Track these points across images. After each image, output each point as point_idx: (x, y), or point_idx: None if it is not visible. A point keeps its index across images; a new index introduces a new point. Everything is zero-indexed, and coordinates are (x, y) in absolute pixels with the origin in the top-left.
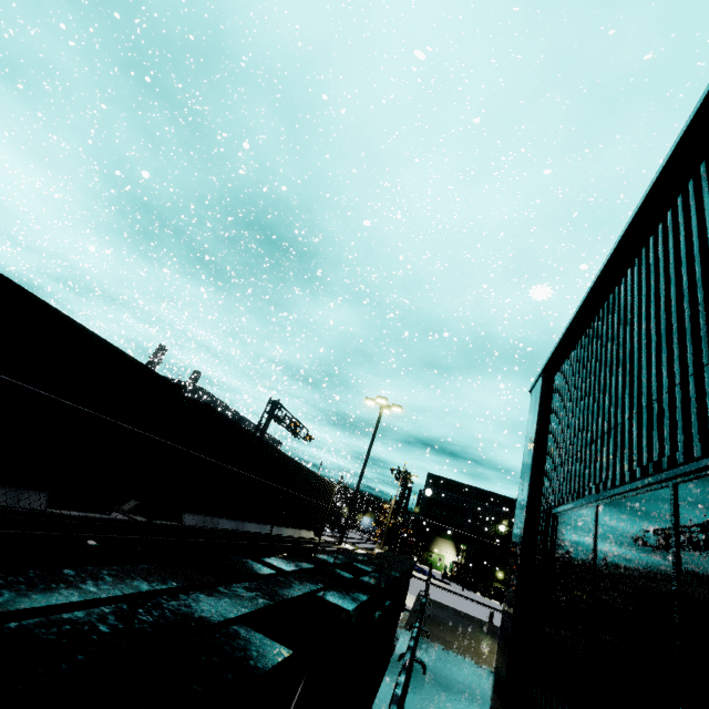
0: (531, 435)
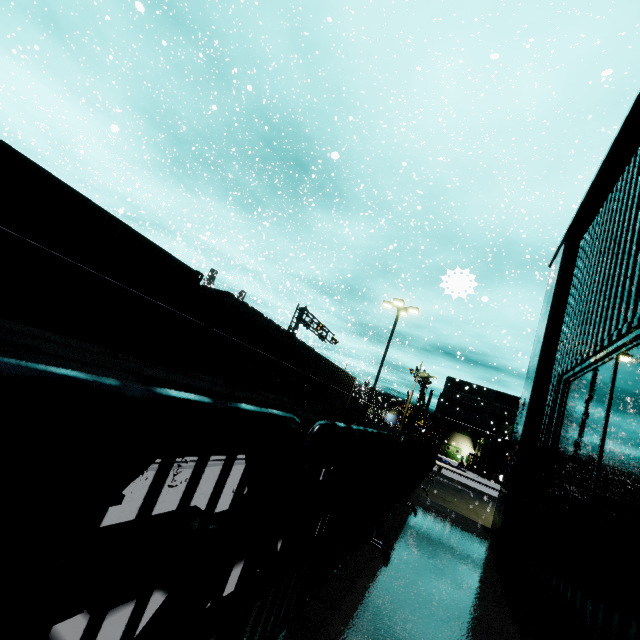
0: (546, 308)
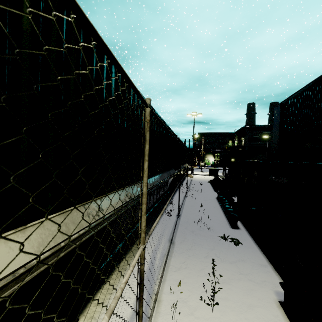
0: (277, 122)
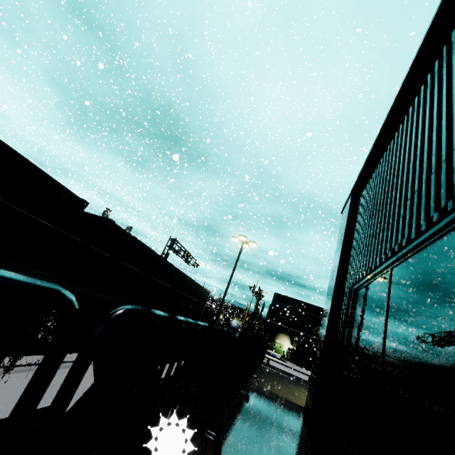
0: (340, 239)
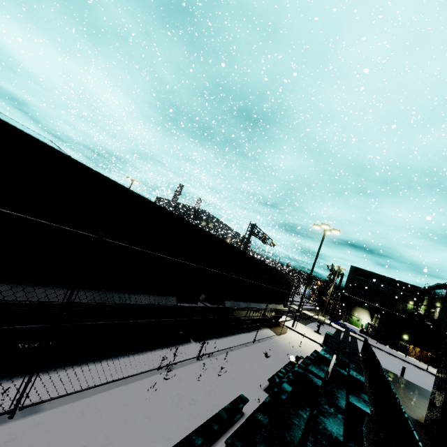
0: None
